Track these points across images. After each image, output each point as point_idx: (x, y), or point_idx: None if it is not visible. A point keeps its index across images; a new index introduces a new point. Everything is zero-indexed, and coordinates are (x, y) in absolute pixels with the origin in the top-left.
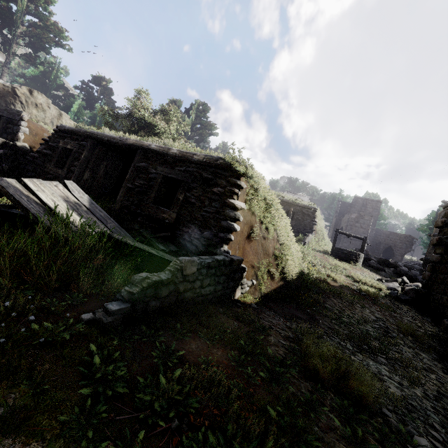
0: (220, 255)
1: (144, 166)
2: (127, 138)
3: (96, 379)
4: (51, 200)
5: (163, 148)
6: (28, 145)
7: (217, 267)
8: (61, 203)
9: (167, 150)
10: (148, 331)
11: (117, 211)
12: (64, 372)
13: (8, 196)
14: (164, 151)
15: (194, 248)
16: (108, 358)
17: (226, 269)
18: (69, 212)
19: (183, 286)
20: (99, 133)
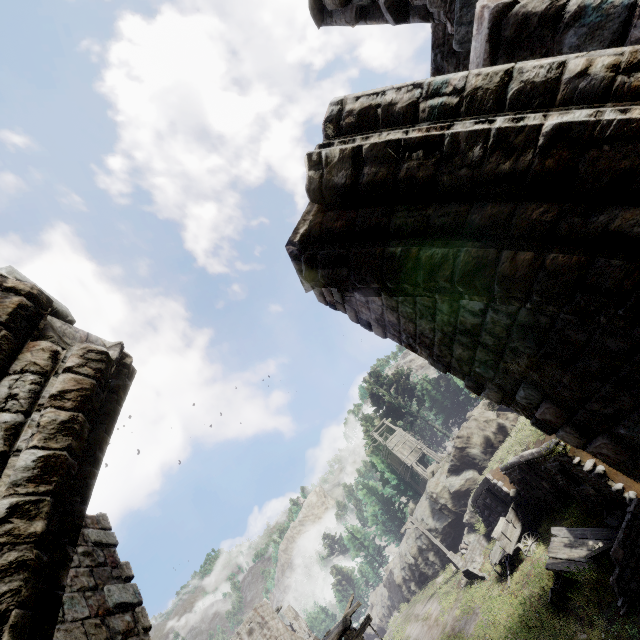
0: (630, 505)
1: (545, 469)
2: (519, 458)
3: (633, 636)
4: (563, 554)
5: (532, 456)
6: (512, 488)
7: (631, 529)
8: (566, 550)
9: (533, 455)
10: (639, 603)
11: (582, 500)
12: (627, 639)
13: (557, 571)
14: (534, 457)
15: (624, 501)
16: (632, 627)
17: (639, 519)
18: (572, 552)
19: (631, 563)
20: (511, 462)
